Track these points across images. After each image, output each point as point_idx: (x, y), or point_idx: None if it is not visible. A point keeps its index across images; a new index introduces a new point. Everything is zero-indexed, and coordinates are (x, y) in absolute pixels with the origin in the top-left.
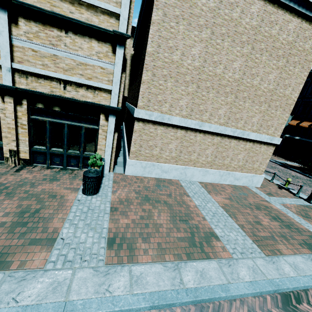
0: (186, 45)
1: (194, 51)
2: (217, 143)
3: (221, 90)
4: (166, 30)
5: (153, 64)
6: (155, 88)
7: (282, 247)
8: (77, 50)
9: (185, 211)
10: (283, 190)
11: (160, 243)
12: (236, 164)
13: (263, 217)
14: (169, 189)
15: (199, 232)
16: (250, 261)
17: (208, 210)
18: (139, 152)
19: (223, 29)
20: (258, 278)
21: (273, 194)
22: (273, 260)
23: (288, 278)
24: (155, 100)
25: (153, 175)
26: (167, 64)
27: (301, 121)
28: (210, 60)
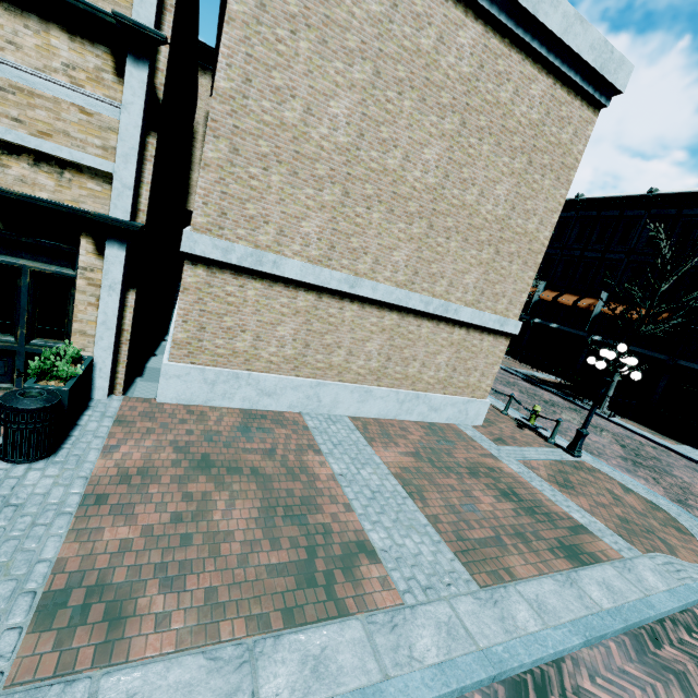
0: (316, 90)
1: (336, 108)
2: (392, 326)
3: (397, 207)
4: (267, 46)
5: (232, 122)
6: (238, 184)
7: (516, 562)
8: (2, 49)
9: (304, 492)
10: (527, 431)
11: (214, 588)
12: (433, 376)
13: (484, 492)
14: (274, 438)
15: (331, 544)
16: (444, 606)
17: (361, 486)
18: (198, 344)
19: (401, 69)
20: (458, 650)
21: (506, 441)
22: (495, 597)
23: (523, 639)
24: (240, 213)
25: (237, 403)
26: (271, 129)
27: (560, 293)
28: (372, 135)
